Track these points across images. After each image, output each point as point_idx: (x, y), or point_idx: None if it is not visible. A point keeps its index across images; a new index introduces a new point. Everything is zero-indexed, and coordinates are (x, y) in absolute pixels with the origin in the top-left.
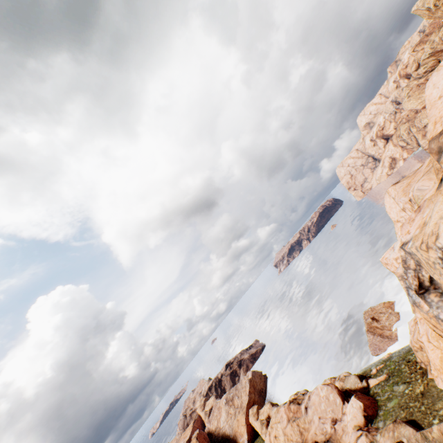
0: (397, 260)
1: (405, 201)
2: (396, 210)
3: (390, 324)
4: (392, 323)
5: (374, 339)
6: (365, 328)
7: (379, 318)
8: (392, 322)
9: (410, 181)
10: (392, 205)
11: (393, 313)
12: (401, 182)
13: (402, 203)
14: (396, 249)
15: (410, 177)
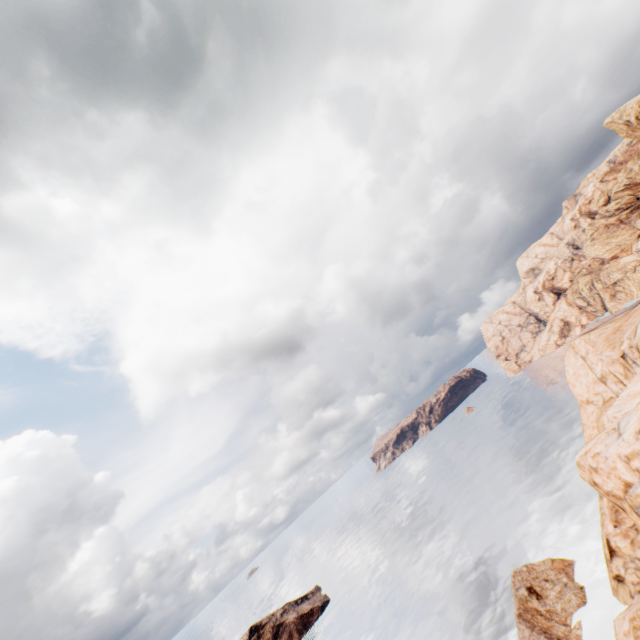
0: (632, 461)
1: (612, 357)
2: (588, 380)
3: (564, 611)
4: (569, 609)
5: (533, 639)
6: (514, 608)
7: (543, 590)
8: (570, 606)
9: (620, 325)
10: (580, 370)
11: (571, 587)
12: (602, 327)
13: (605, 363)
14: (630, 432)
15: (618, 319)
